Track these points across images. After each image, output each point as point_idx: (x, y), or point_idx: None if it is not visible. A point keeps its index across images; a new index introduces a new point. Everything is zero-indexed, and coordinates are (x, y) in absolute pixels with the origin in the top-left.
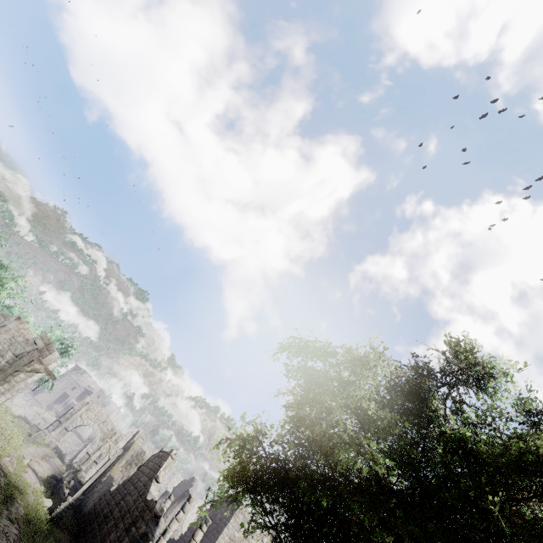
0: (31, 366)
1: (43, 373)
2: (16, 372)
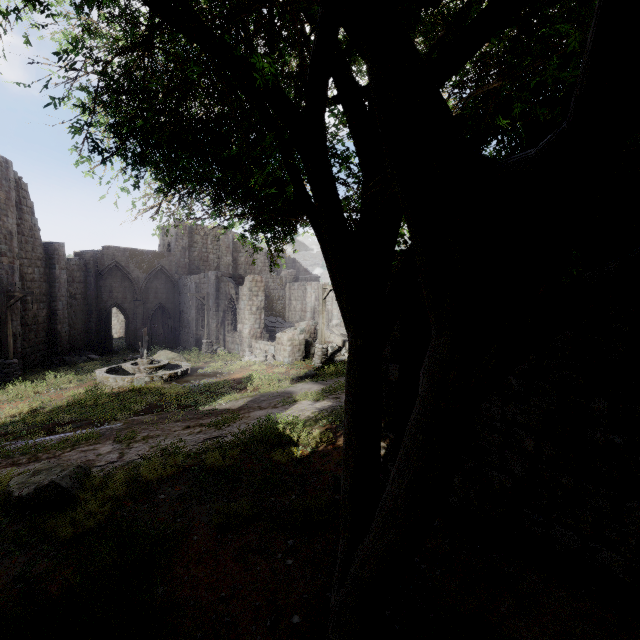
0: None
1: None
2: None
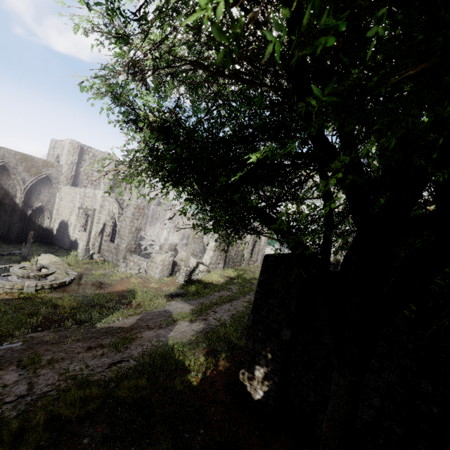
0: (247, 236)
1: (264, 237)
2: (239, 241)
